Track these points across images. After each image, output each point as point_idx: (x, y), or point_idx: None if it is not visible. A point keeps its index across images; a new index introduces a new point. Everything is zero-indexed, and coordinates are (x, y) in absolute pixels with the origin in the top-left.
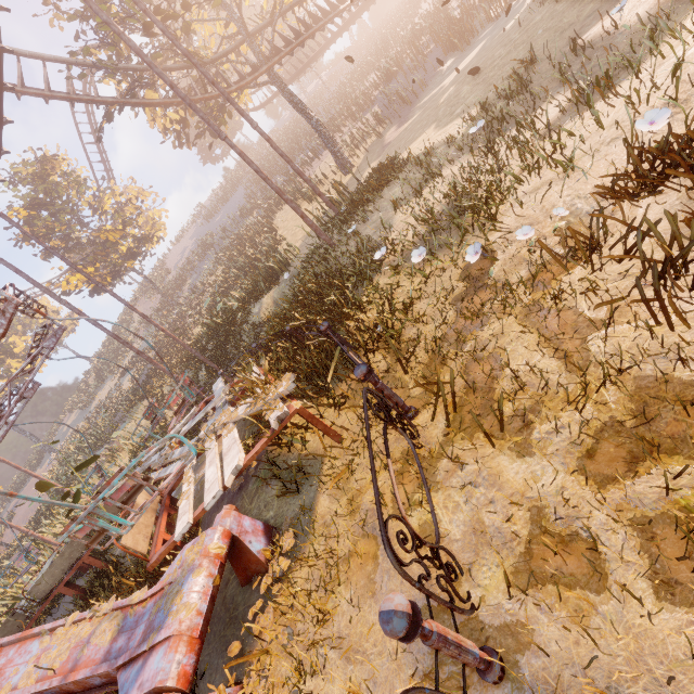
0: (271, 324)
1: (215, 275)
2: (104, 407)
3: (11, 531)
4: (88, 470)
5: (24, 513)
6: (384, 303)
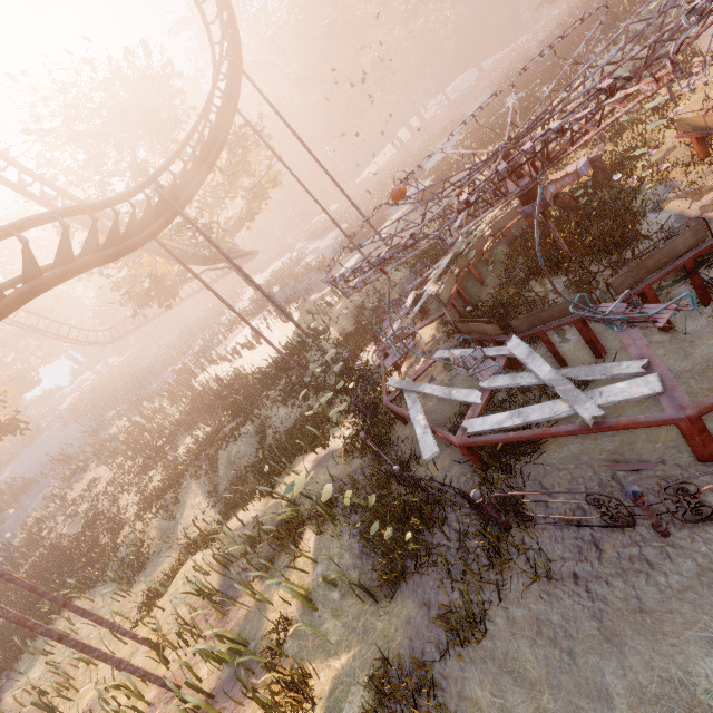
0: (357, 330)
1: (85, 482)
2: None
3: None
4: None
5: None
6: None
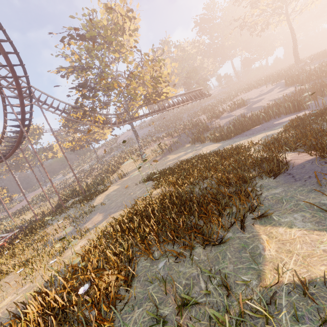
0: None
1: (114, 159)
2: (63, 182)
3: (16, 207)
4: (34, 206)
5: (22, 203)
6: (4, 255)
